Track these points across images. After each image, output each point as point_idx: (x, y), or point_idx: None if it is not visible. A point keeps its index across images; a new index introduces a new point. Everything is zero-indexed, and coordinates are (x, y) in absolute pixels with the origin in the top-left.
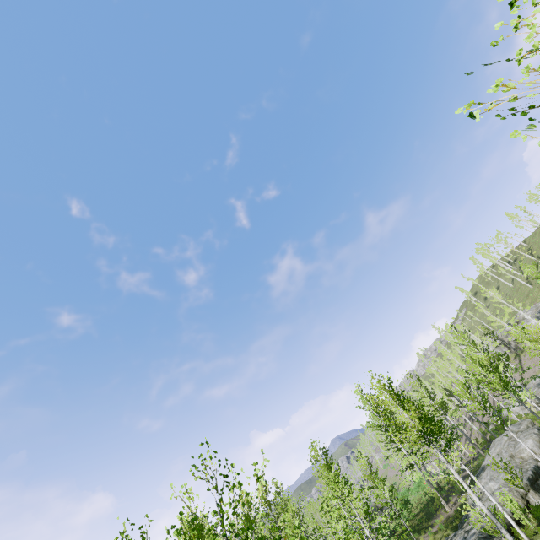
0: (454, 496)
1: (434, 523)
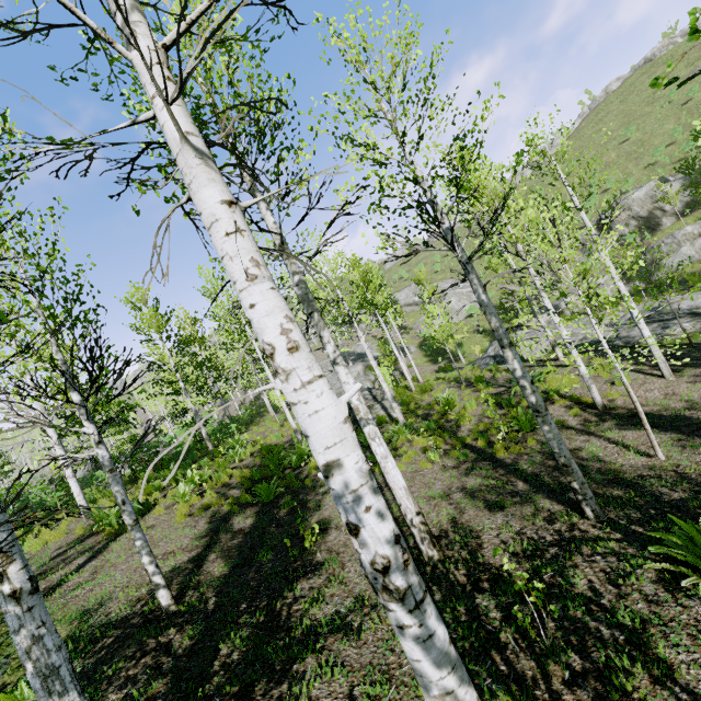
0: (268, 413)
1: (264, 420)
